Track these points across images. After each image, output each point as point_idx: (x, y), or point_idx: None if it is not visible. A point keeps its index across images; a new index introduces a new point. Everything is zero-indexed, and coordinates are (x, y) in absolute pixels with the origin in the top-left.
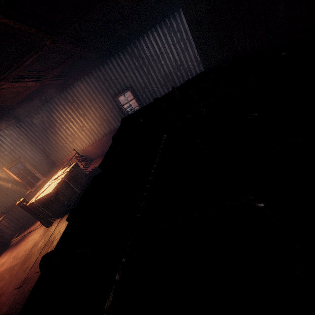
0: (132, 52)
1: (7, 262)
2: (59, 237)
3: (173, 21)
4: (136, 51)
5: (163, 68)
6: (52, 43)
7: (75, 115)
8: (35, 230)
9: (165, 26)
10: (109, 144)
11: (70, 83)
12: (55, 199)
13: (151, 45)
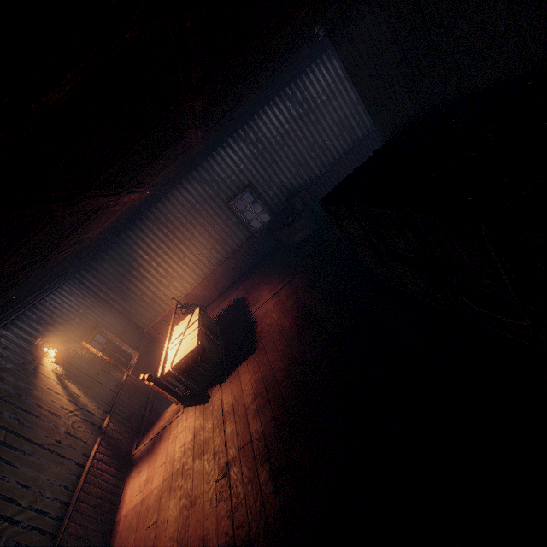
0: (247, 136)
1: (157, 473)
2: (243, 399)
3: (295, 90)
4: (252, 134)
5: (292, 151)
6: (199, 130)
7: (170, 242)
8: (174, 420)
9: (286, 97)
10: (226, 278)
11: (161, 194)
12: (202, 357)
13: (271, 124)
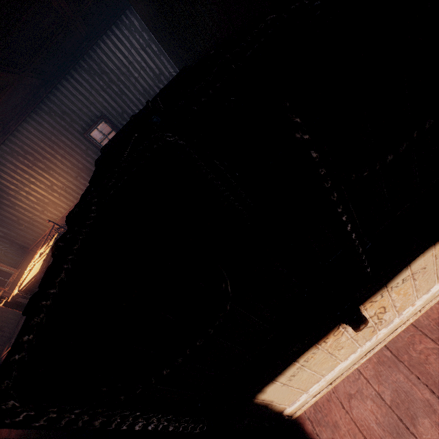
0: (90, 68)
1: None
2: None
3: (133, 18)
4: (95, 66)
5: (139, 82)
6: None
7: (34, 172)
8: None
9: (124, 26)
10: None
11: (12, 128)
12: None
13: (113, 54)
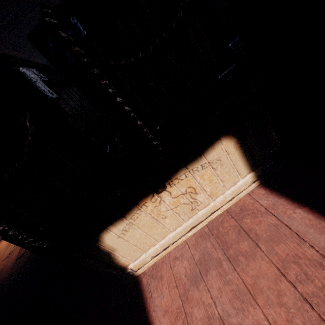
0: None
1: None
2: None
3: None
4: None
5: None
6: None
7: None
8: None
9: None
10: None
11: None
12: None
13: None
